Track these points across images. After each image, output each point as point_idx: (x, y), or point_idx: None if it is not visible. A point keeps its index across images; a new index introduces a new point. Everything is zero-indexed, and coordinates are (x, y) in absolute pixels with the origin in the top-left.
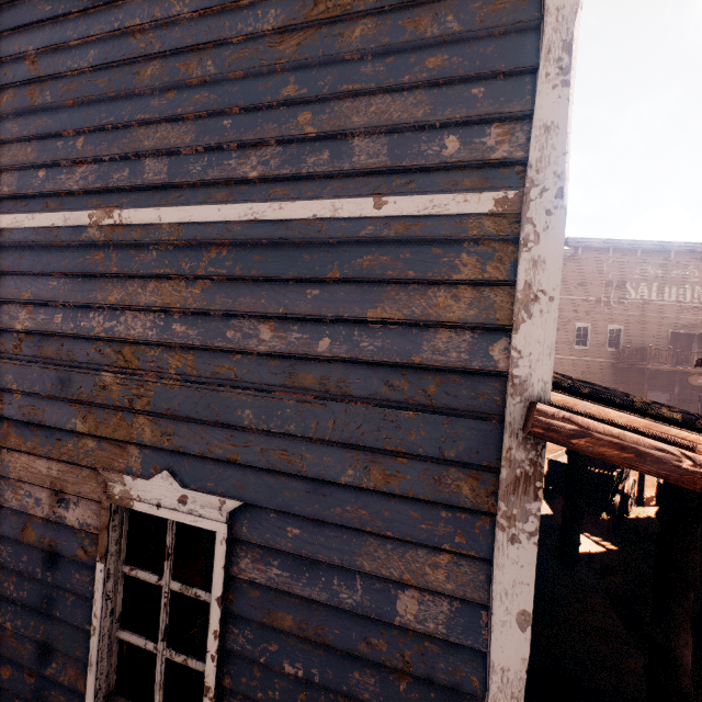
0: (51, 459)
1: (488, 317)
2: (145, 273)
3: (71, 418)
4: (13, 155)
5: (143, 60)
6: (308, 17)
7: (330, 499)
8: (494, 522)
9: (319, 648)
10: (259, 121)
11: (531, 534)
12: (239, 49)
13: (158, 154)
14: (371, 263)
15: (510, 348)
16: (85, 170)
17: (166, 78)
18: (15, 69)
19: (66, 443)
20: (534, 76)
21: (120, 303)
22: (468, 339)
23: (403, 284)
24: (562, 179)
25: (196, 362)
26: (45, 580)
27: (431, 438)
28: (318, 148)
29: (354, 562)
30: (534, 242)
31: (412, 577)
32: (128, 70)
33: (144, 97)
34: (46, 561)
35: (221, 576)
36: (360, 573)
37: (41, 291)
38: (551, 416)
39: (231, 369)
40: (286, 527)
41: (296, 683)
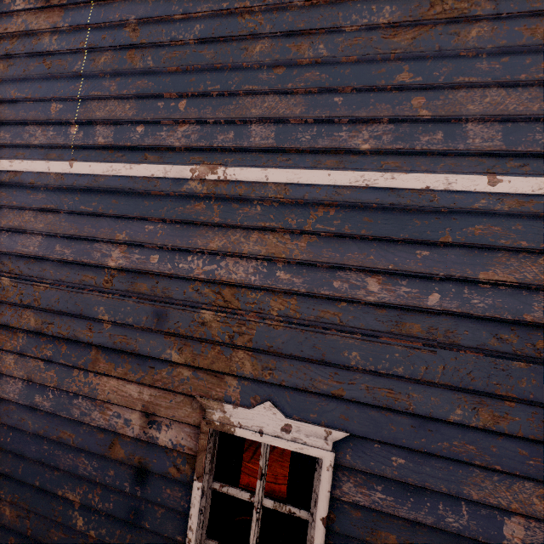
0: (141, 384)
1: None
2: (249, 225)
3: (166, 349)
4: (110, 110)
5: (250, 38)
6: (425, 15)
7: (437, 434)
8: None
9: None
10: (371, 100)
11: None
12: (352, 37)
13: (265, 121)
14: (483, 232)
15: None
16: (186, 129)
17: (276, 55)
18: (115, 34)
19: (159, 371)
20: None
21: (221, 249)
22: None
23: (513, 252)
24: None
25: (300, 306)
26: (134, 494)
27: (542, 386)
28: (431, 129)
29: (461, 490)
30: None
31: (520, 506)
32: (235, 45)
33: (251, 70)
34: (134, 476)
35: (326, 498)
36: (465, 500)
37: (136, 233)
38: None
39: (336, 314)
40: (391, 456)
41: None
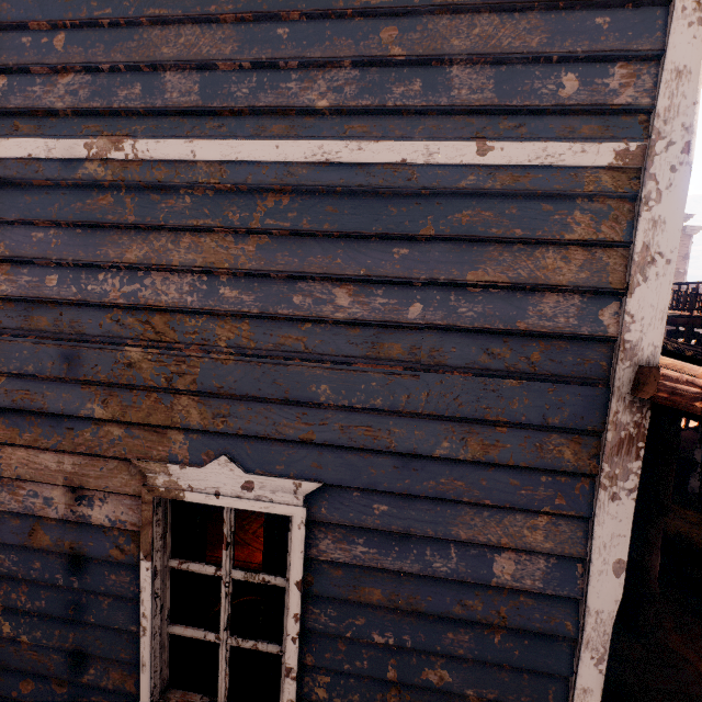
0: (60, 451)
1: (600, 280)
2: (177, 224)
3: (86, 403)
4: None
5: None
6: None
7: (422, 473)
8: (593, 483)
9: (410, 616)
10: (327, 33)
11: (630, 491)
12: None
13: (184, 66)
14: (471, 219)
15: (621, 312)
16: (71, 81)
17: None
18: None
19: (81, 432)
20: (666, 9)
21: (143, 261)
22: (577, 303)
23: (507, 244)
24: (689, 132)
25: (254, 333)
26: (69, 586)
27: (535, 406)
28: (407, 76)
29: (449, 532)
30: (656, 201)
31: (511, 540)
32: None
33: None
34: (68, 565)
35: (300, 560)
36: (454, 541)
37: (20, 244)
38: (676, 380)
39: (300, 339)
40: (372, 504)
41: (385, 651)
